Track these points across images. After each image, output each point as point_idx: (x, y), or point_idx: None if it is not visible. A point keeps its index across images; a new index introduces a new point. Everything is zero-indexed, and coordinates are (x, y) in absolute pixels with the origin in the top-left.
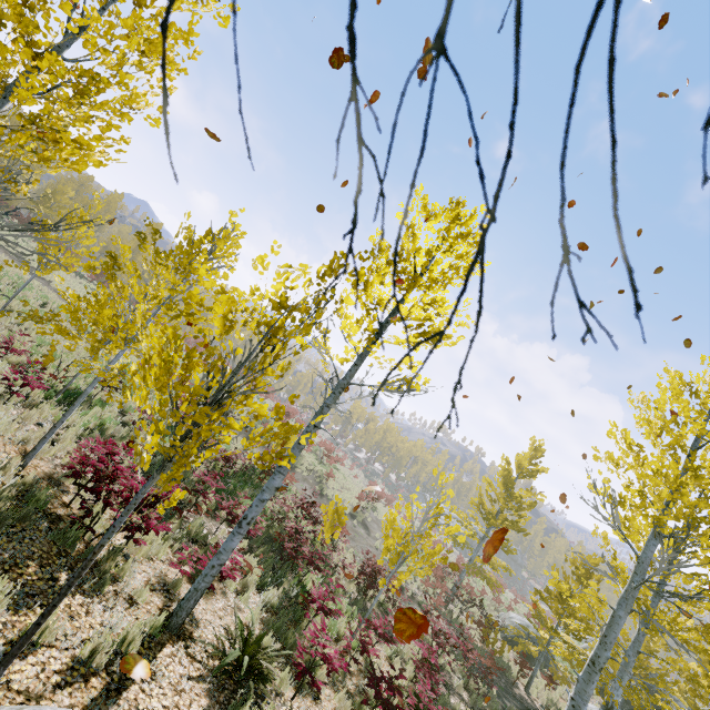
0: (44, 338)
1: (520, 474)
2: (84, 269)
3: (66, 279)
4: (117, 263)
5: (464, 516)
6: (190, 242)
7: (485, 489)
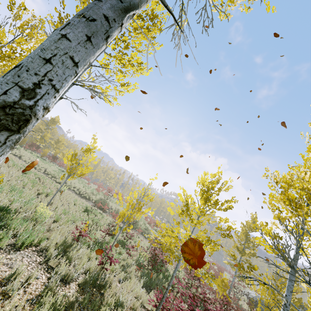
0: (66, 210)
1: (251, 230)
2: (179, 215)
3: (24, 153)
4: (187, 207)
5: (230, 252)
6: (213, 189)
7: (237, 239)
